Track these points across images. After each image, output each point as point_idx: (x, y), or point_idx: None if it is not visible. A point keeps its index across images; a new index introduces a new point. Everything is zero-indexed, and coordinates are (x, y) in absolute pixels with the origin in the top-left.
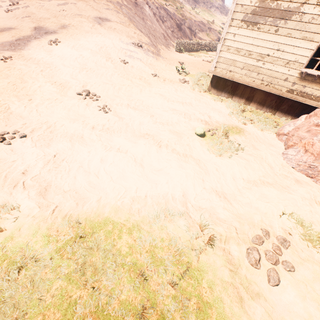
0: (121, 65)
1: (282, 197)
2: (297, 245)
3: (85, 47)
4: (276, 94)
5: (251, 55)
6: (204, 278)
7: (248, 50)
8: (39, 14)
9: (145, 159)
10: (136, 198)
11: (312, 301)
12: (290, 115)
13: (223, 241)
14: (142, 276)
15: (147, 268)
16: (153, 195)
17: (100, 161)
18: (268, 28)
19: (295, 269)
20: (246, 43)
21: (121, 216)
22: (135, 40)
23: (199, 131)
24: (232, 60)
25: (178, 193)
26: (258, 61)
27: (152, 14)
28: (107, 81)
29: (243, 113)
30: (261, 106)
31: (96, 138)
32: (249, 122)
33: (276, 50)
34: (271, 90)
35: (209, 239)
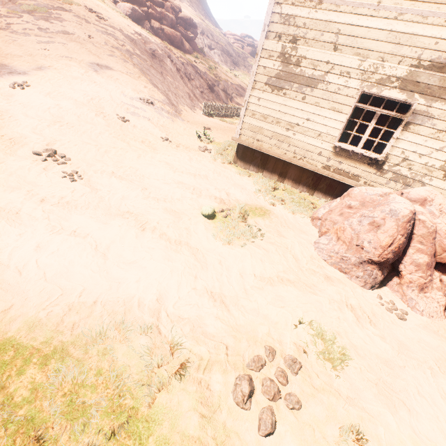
0: (118, 123)
1: (303, 300)
2: (312, 367)
3: (67, 96)
4: (311, 170)
5: (279, 123)
6: (154, 433)
7: (276, 117)
8: (6, 49)
9: (113, 246)
10: (77, 306)
11: None
12: (330, 196)
13: (203, 368)
14: (37, 442)
15: (52, 425)
16: (109, 300)
17: (34, 248)
18: (295, 95)
19: (303, 405)
20: (273, 109)
21: (38, 336)
22: (144, 95)
23: (205, 211)
24: (259, 128)
25: (151, 296)
26: (287, 131)
27: (175, 69)
28: (89, 141)
29: (274, 191)
30: (297, 184)
31: (41, 215)
32: (279, 203)
33: (306, 120)
34: (305, 165)
35: (181, 366)
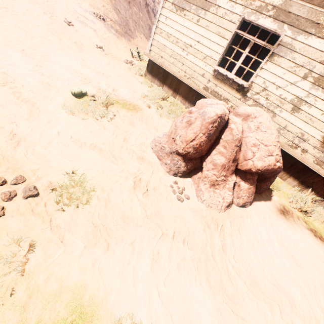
0: (62, 24)
1: (97, 163)
2: (48, 200)
3: None
4: (194, 89)
5: (178, 43)
6: None
7: (176, 37)
8: None
9: None
10: None
11: None
12: None
13: None
14: None
15: None
16: None
17: None
18: (192, 17)
19: (5, 216)
20: (175, 29)
21: None
22: (99, 12)
23: (72, 89)
24: (164, 46)
25: None
26: (183, 51)
27: (144, 3)
28: (23, 27)
29: (161, 101)
30: (185, 101)
31: None
32: (156, 107)
33: (197, 42)
34: (190, 83)
35: None
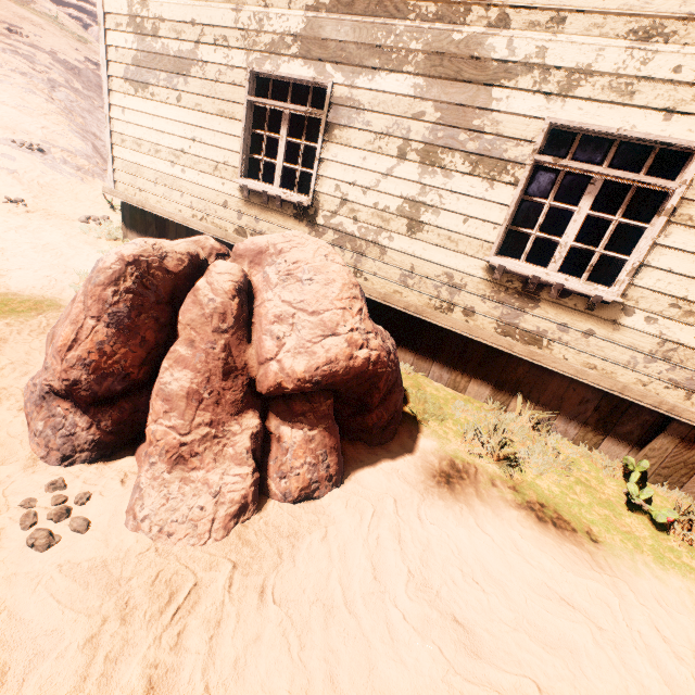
0: None
1: None
2: None
3: None
4: (218, 238)
5: (159, 152)
6: None
7: (153, 142)
8: None
9: None
10: None
11: None
12: None
13: None
14: None
15: None
16: None
17: None
18: (167, 94)
19: None
20: (146, 127)
21: None
22: (28, 138)
23: None
24: (137, 165)
25: None
26: (174, 166)
27: None
28: None
29: None
30: None
31: None
32: None
33: (193, 141)
34: (208, 229)
35: None
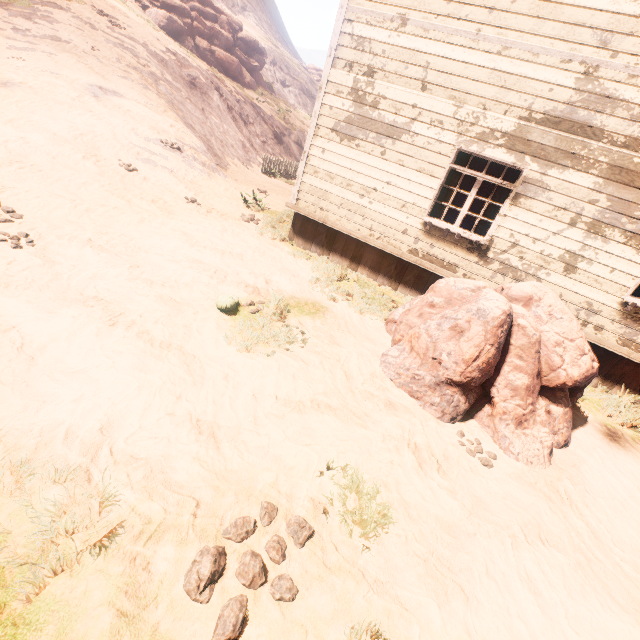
0: (119, 171)
1: (343, 435)
2: (331, 535)
3: (42, 127)
4: (394, 254)
5: (351, 186)
6: None
7: (346, 178)
8: None
9: (53, 347)
10: None
11: None
12: (419, 293)
13: (146, 536)
14: None
15: None
16: (14, 428)
17: None
18: (371, 148)
19: (300, 593)
20: (342, 166)
21: None
22: (168, 137)
23: (222, 302)
24: (324, 191)
25: (91, 423)
26: (362, 198)
27: (226, 107)
28: (63, 193)
29: (340, 282)
30: (375, 274)
31: None
32: (343, 298)
33: (386, 183)
34: (385, 247)
35: (109, 533)
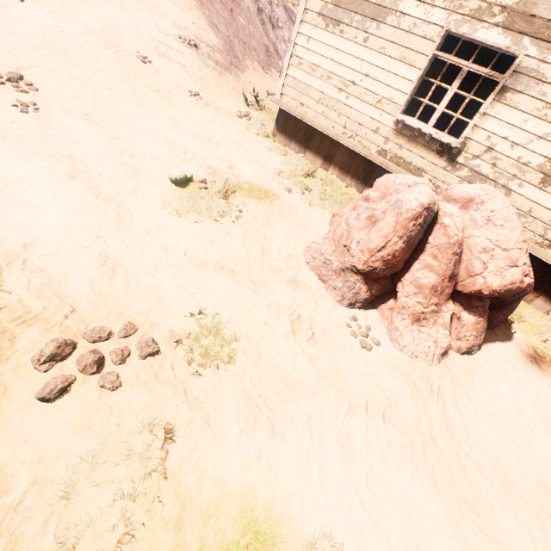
0: (135, 62)
1: (231, 293)
2: (174, 359)
3: (77, 18)
4: (362, 154)
5: (330, 79)
6: None
7: (327, 70)
8: None
9: (17, 185)
10: None
11: (97, 438)
12: None
13: (21, 320)
14: None
15: None
16: None
17: None
18: (355, 34)
19: (122, 388)
20: (325, 57)
21: None
22: (187, 34)
23: (172, 174)
24: (305, 85)
25: (18, 240)
26: (340, 92)
27: (256, 9)
28: (79, 75)
29: (305, 178)
30: (344, 175)
31: None
32: (300, 191)
33: (365, 76)
34: (355, 146)
35: None
